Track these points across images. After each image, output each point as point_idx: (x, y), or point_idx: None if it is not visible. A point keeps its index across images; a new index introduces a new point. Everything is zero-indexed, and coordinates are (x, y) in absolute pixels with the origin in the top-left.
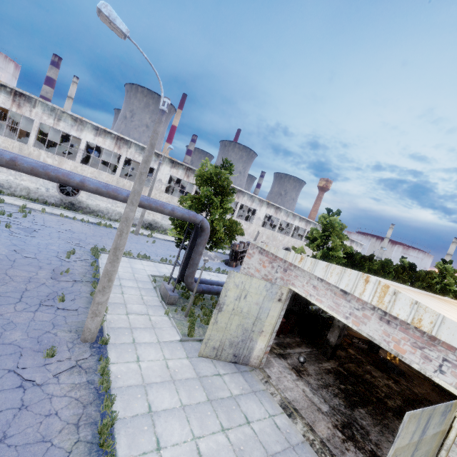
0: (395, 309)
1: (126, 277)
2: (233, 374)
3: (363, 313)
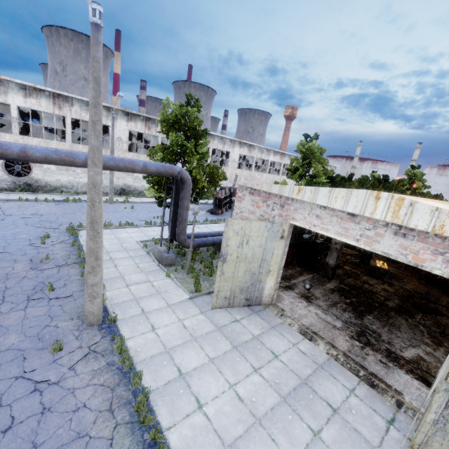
0: (412, 221)
1: (114, 249)
2: (250, 316)
3: (375, 231)
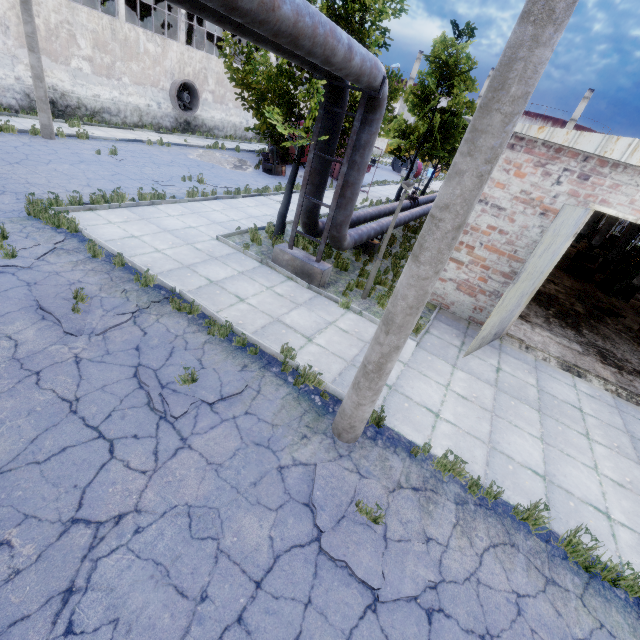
0: None
1: (192, 259)
2: (502, 358)
3: None
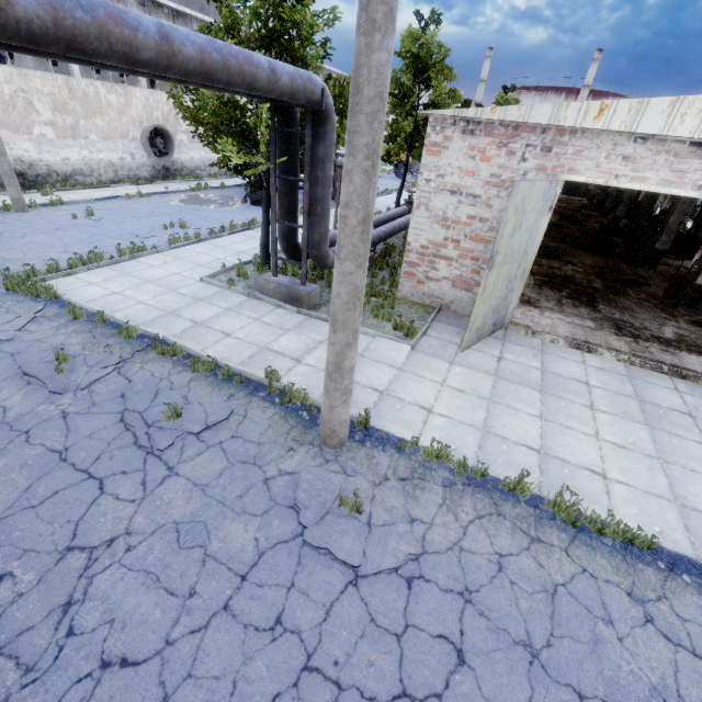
0: None
1: (175, 305)
2: (505, 347)
3: None
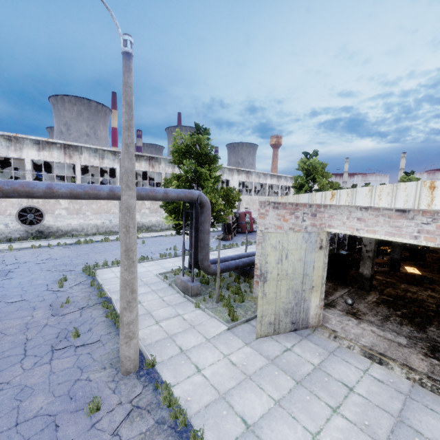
0: None
1: None
2: (300, 343)
3: (437, 224)
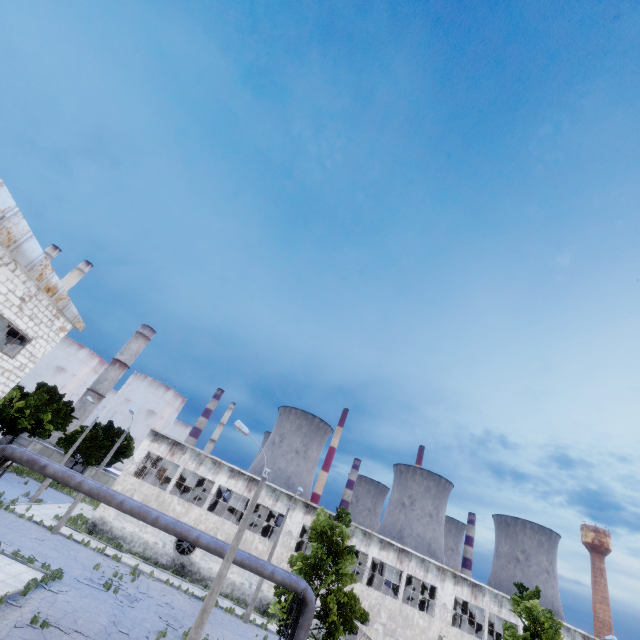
0: None
1: None
2: None
3: None
